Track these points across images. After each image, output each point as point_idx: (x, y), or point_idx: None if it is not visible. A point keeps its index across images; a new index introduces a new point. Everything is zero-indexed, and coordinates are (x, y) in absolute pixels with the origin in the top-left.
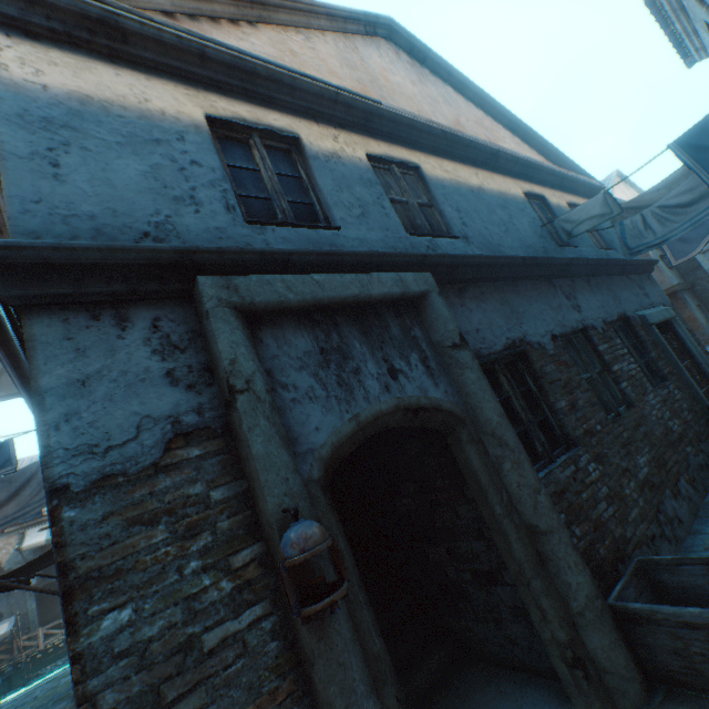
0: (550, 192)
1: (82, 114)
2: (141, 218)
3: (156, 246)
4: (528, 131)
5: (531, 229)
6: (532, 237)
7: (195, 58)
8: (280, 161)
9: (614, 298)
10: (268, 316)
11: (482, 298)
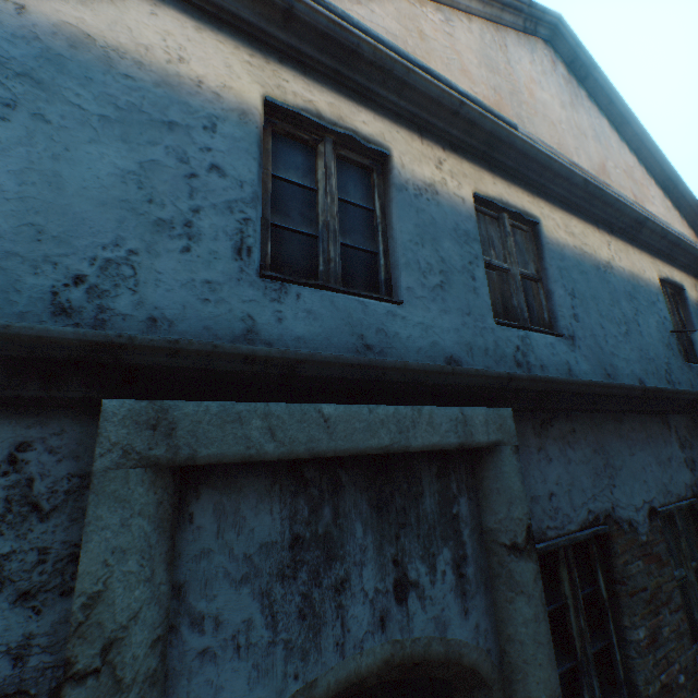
0: (691, 281)
1: (64, 61)
2: (82, 249)
3: (48, 329)
4: (686, 195)
5: (657, 334)
6: (656, 346)
7: (277, 12)
8: (353, 180)
9: None
10: (223, 466)
11: (570, 439)
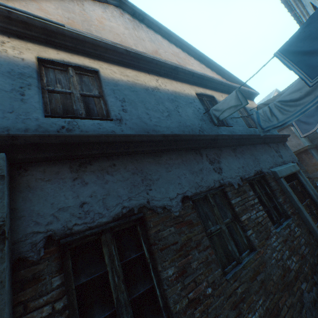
0: (219, 94)
1: None
2: None
3: None
4: (211, 61)
5: (194, 115)
6: (192, 120)
7: None
8: None
9: (254, 160)
10: None
11: (110, 169)
